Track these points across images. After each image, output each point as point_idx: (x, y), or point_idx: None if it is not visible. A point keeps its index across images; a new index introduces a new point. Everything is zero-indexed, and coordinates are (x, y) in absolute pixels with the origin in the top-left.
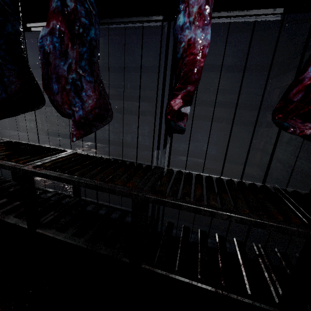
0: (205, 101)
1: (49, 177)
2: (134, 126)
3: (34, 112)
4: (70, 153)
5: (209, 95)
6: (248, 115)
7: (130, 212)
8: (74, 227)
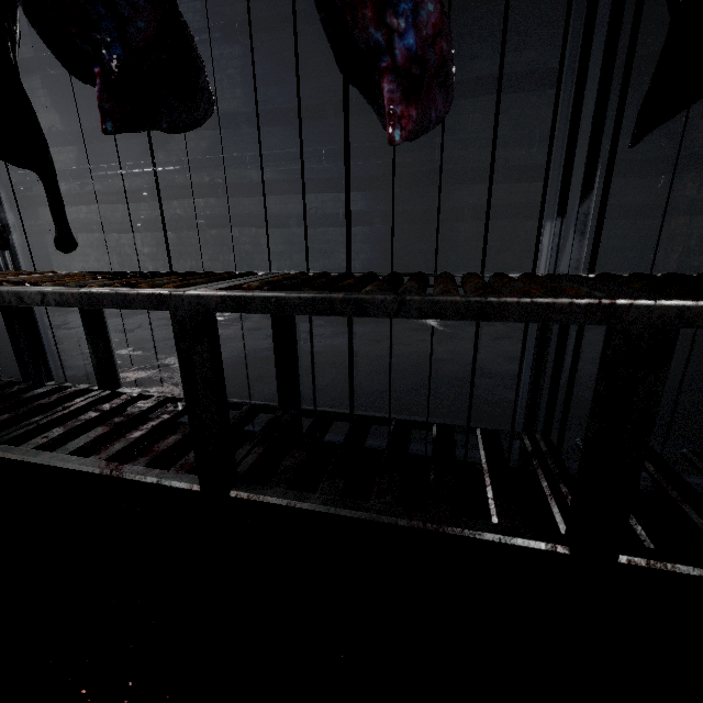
0: (523, 167)
1: (286, 305)
2: (342, 254)
3: (91, 252)
4: (277, 274)
5: (531, 152)
6: (634, 192)
7: (456, 427)
8: (333, 476)
